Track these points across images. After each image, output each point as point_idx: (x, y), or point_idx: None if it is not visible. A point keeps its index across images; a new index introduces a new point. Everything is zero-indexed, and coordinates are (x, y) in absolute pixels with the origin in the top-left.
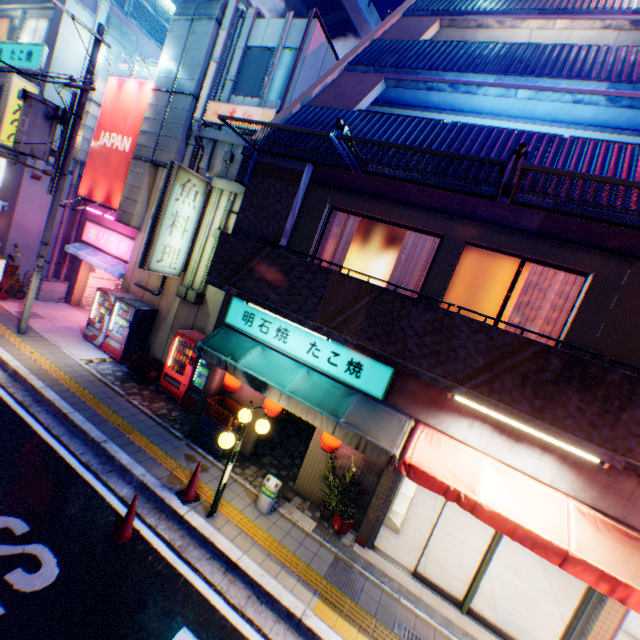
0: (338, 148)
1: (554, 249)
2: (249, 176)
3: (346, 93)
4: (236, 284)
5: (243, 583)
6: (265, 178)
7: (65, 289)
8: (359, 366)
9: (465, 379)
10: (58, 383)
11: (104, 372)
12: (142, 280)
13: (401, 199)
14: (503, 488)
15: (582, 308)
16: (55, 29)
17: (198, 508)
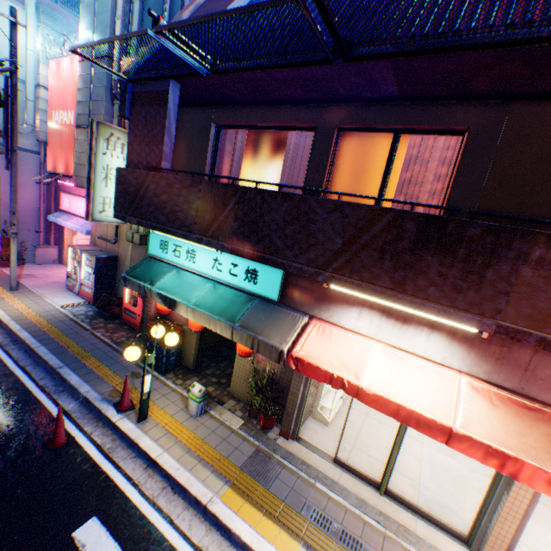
0: (169, 48)
1: (424, 112)
2: (130, 109)
3: (214, 7)
4: (134, 214)
5: (161, 477)
6: (141, 107)
7: (56, 252)
8: (255, 273)
9: (327, 264)
10: (33, 325)
11: (77, 313)
12: (103, 233)
13: (270, 99)
14: (392, 371)
15: (460, 170)
16: None
17: (131, 415)
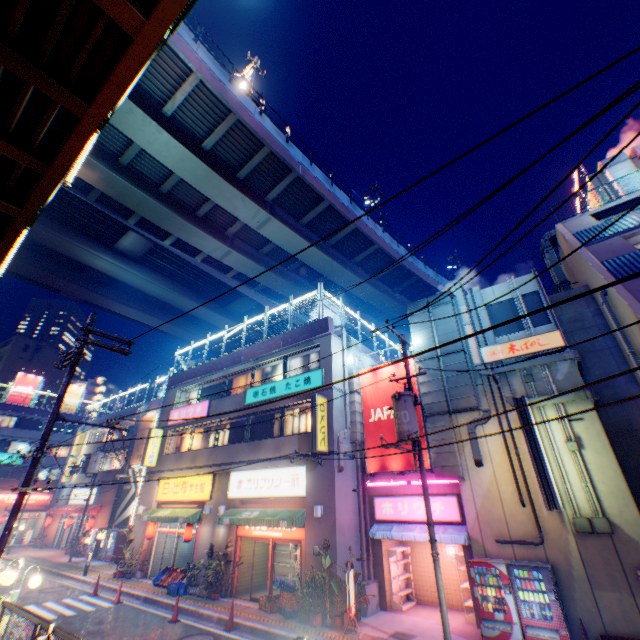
0: None
1: None
2: None
3: None
4: None
5: None
6: None
7: (375, 589)
8: None
9: None
10: None
11: None
12: (497, 533)
13: None
14: None
15: None
16: (325, 355)
17: None
